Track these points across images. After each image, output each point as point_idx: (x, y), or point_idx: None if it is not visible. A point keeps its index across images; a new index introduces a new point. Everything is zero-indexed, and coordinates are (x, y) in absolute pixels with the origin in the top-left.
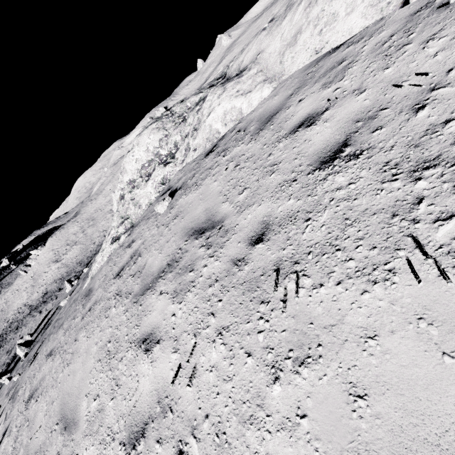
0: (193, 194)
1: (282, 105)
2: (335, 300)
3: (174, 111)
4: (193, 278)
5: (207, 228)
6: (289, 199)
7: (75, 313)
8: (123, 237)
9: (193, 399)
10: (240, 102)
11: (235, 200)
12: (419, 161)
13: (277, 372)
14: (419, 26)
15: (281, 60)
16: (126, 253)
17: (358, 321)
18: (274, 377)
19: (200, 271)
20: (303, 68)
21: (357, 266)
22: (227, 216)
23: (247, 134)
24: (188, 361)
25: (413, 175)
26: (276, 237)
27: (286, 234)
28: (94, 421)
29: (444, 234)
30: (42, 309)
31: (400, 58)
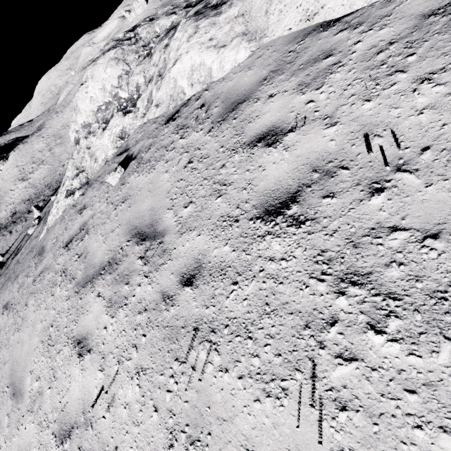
0: (144, 177)
1: (252, 92)
2: (233, 394)
3: (139, 35)
4: (127, 294)
5: (148, 236)
6: (226, 244)
7: (29, 270)
8: (77, 194)
9: (108, 425)
10: (211, 59)
11: (179, 213)
12: (351, 268)
13: (173, 440)
14: (424, 46)
15: (268, 8)
16: (77, 220)
17: (244, 428)
18: (170, 443)
19: (134, 289)
20: (288, 37)
21: (260, 368)
22: (168, 231)
23: (208, 117)
24: (107, 392)
25: (339, 284)
26: (204, 287)
27: (212, 290)
28: (35, 401)
29: (339, 376)
30: (12, 230)
31: (386, 92)
